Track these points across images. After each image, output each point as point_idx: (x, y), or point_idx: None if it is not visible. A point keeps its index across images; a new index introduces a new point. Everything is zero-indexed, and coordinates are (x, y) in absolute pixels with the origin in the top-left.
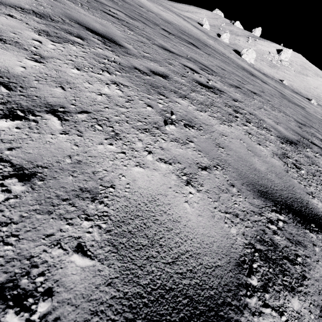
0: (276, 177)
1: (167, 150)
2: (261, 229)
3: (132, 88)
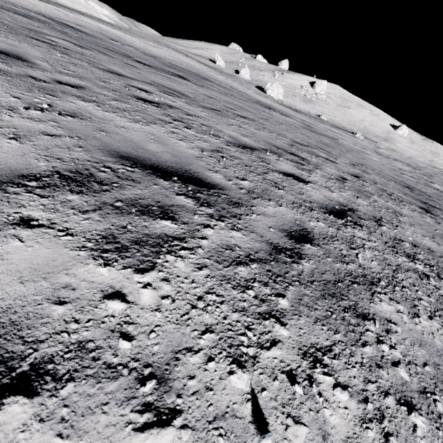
0: (170, 156)
1: (7, 121)
2: (85, 168)
3: (2, 85)
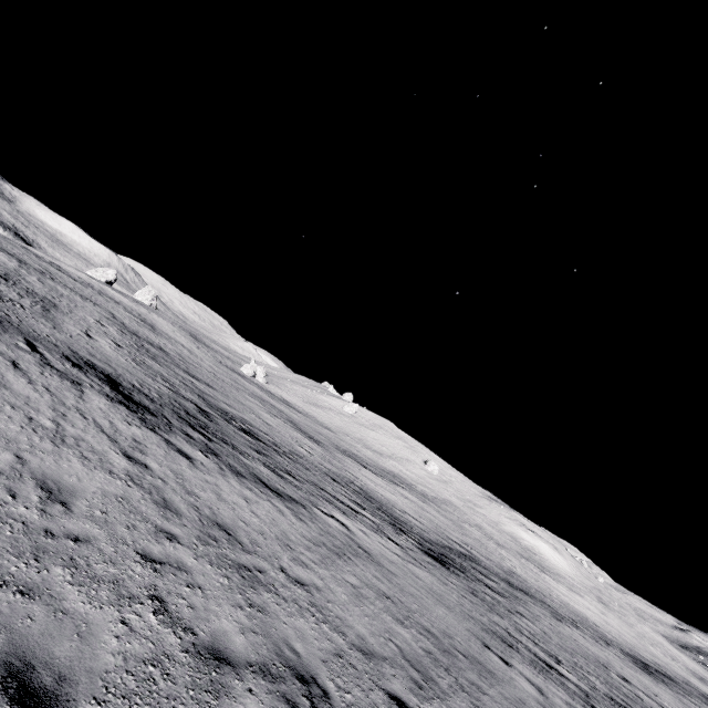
0: None
1: None
2: None
3: None
